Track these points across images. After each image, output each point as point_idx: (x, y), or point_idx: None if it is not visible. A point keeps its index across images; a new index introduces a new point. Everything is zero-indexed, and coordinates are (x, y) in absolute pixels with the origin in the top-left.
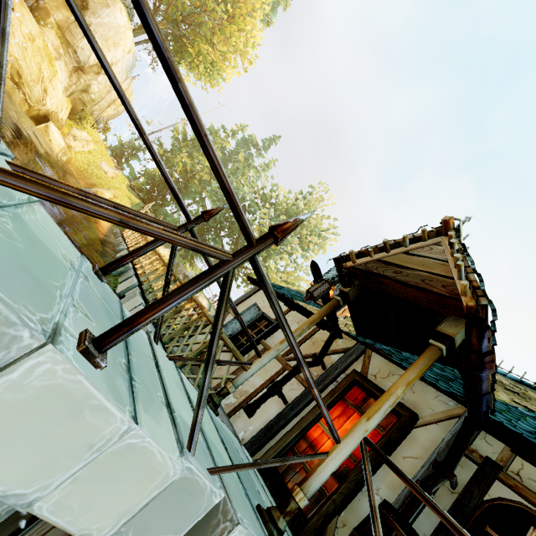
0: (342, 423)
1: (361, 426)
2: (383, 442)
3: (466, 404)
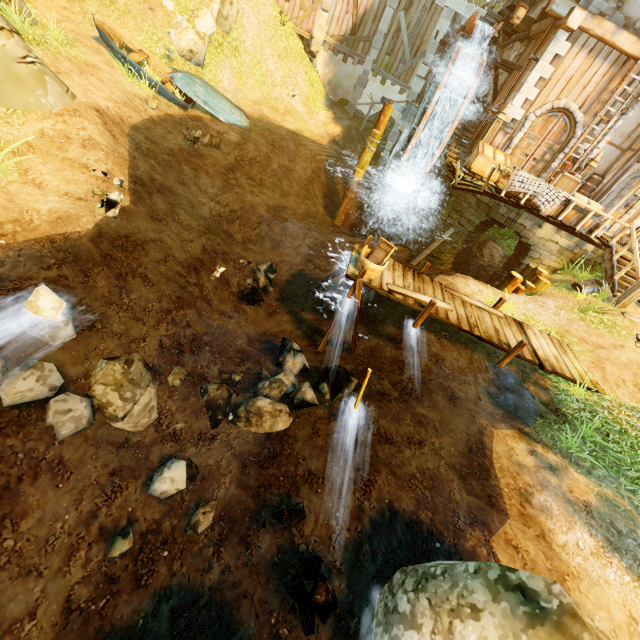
0: None
1: None
2: None
3: None
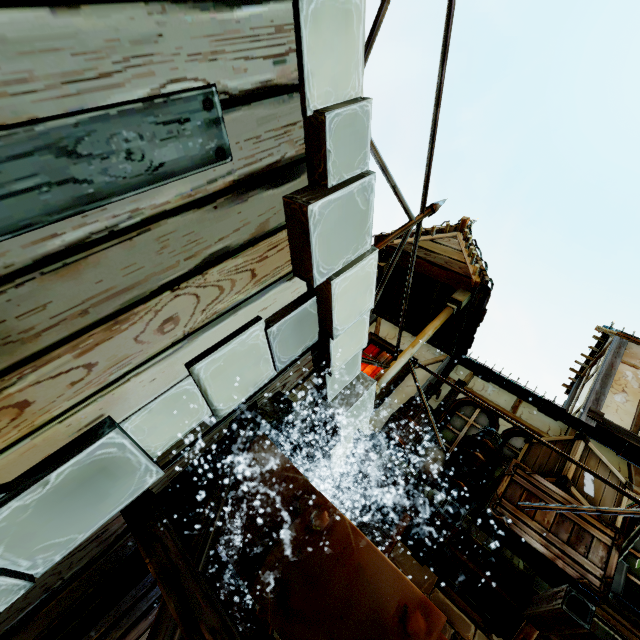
0: (364, 368)
1: (409, 351)
2: (396, 377)
3: (448, 353)
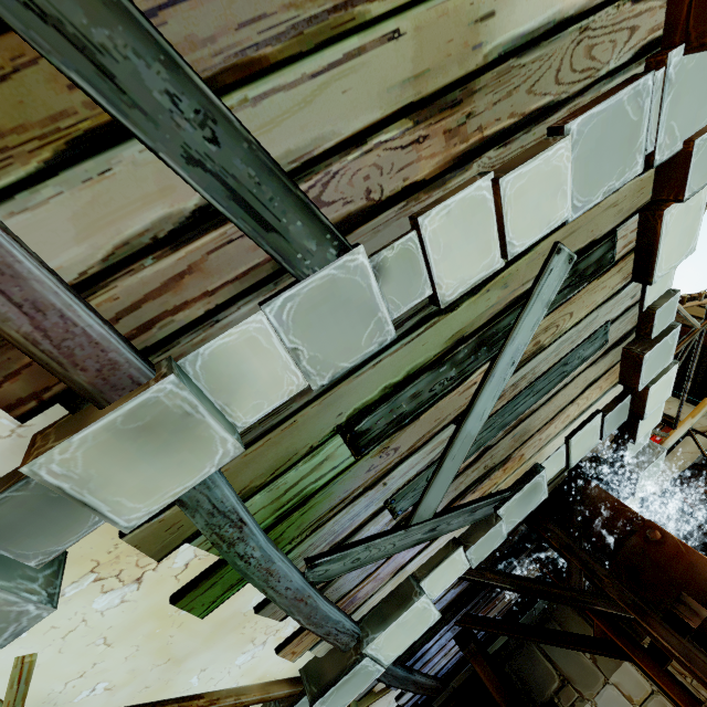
0: None
1: (688, 421)
2: None
3: None
